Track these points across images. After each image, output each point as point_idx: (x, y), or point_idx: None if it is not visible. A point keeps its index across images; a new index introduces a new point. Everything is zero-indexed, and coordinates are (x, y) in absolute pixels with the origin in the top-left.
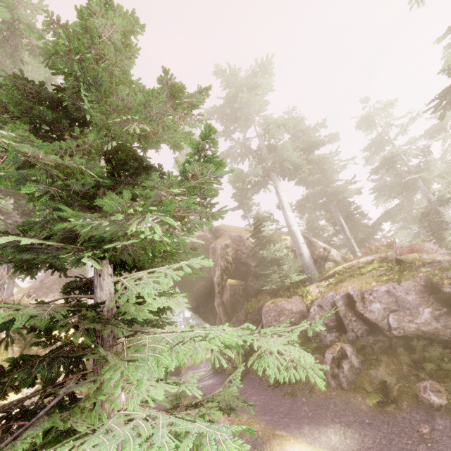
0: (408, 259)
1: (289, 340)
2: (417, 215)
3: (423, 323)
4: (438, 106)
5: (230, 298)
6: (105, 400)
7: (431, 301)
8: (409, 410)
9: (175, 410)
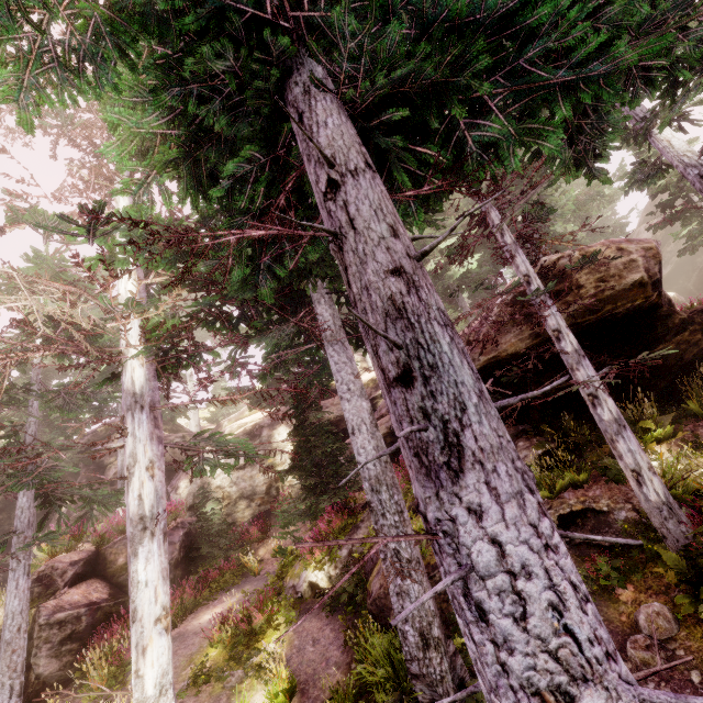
0: None
1: None
2: None
3: None
4: None
5: None
6: None
7: None
8: None
9: None
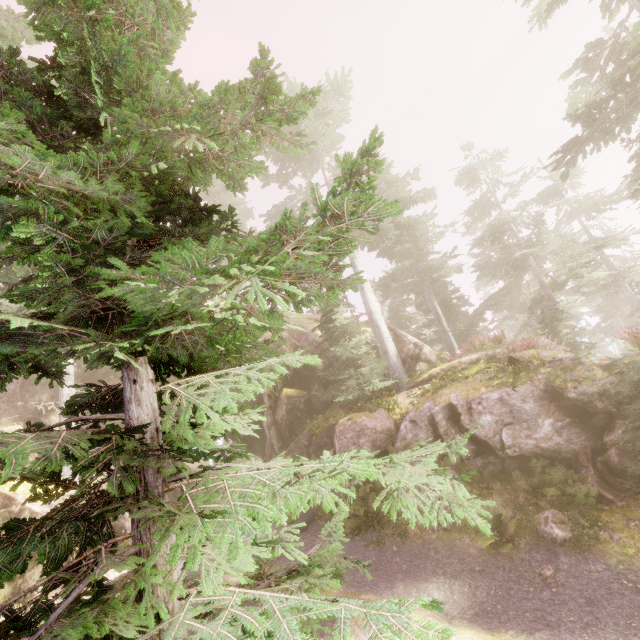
0: (524, 357)
1: (428, 468)
2: (525, 302)
3: (543, 438)
4: (561, 161)
5: (286, 415)
6: (159, 583)
7: (552, 410)
8: (528, 549)
9: (256, 585)
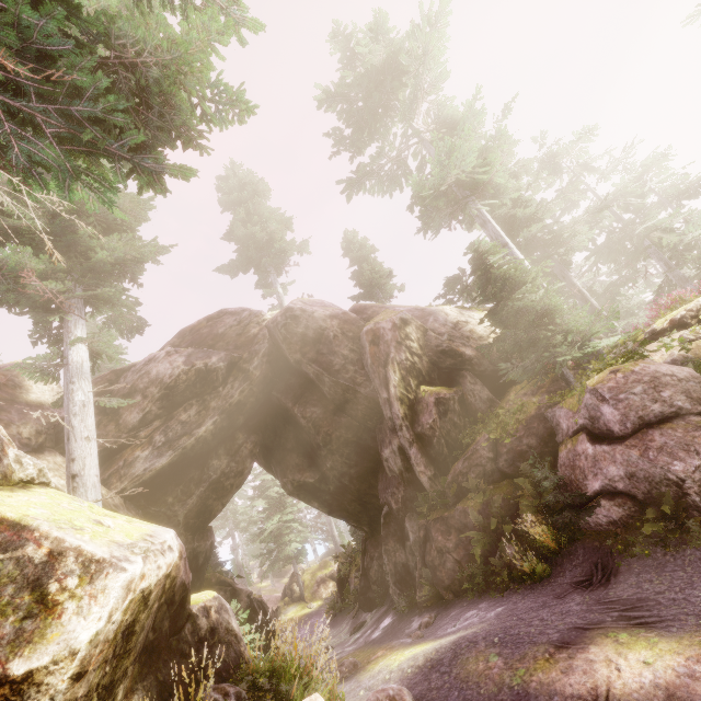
0: None
1: None
2: None
3: None
4: None
5: (439, 421)
6: None
7: None
8: None
9: None
